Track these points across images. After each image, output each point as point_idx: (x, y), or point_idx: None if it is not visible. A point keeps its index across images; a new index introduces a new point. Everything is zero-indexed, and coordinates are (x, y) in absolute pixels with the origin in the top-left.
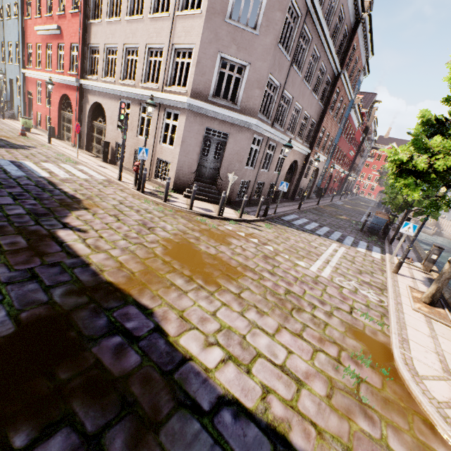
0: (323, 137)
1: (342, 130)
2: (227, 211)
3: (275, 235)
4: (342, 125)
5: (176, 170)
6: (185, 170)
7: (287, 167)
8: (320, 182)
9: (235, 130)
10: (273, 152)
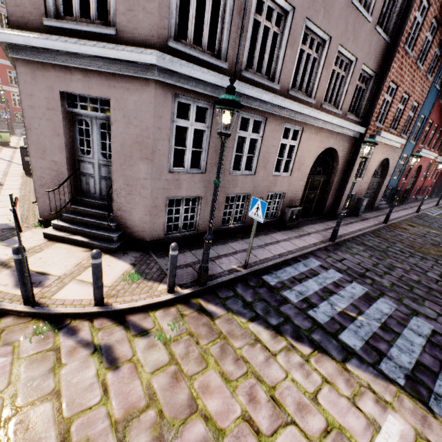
0: (393, 103)
1: (438, 92)
2: (104, 273)
3: (146, 394)
4: (438, 83)
5: (36, 186)
6: (50, 184)
7: (308, 162)
8: (396, 180)
9: (120, 87)
10: (261, 135)
